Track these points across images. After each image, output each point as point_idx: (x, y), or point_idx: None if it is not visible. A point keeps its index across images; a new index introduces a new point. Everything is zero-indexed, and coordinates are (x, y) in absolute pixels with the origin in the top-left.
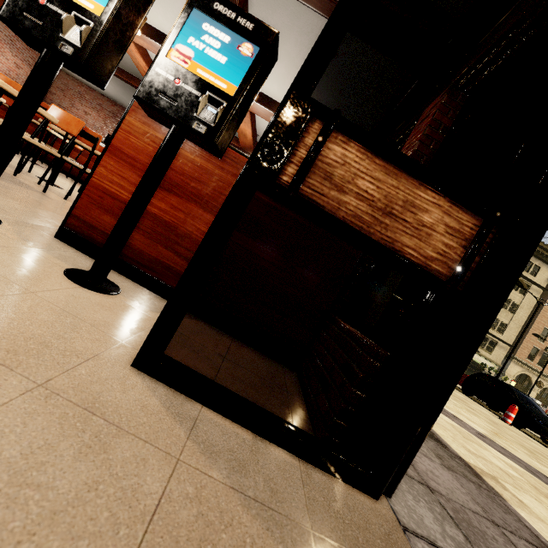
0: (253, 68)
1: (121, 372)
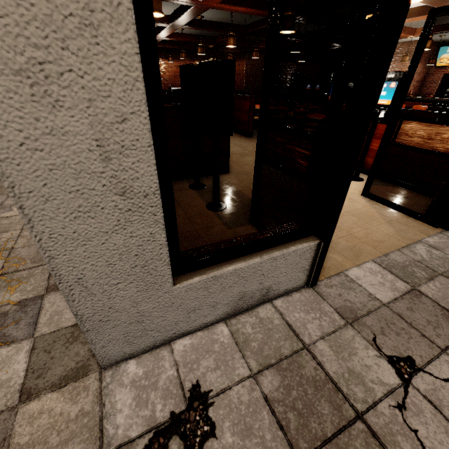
0: (396, 91)
1: (358, 196)
